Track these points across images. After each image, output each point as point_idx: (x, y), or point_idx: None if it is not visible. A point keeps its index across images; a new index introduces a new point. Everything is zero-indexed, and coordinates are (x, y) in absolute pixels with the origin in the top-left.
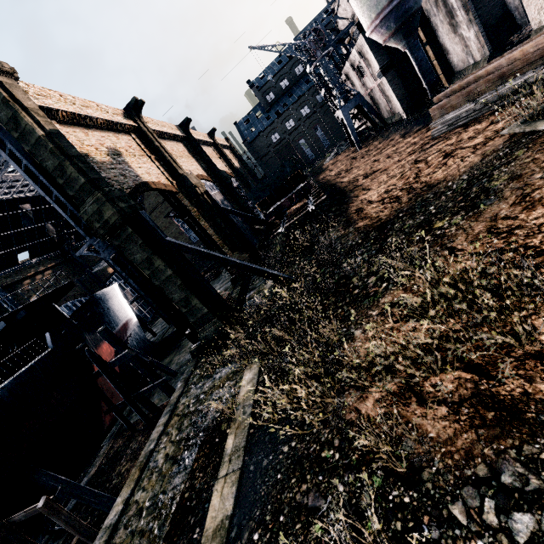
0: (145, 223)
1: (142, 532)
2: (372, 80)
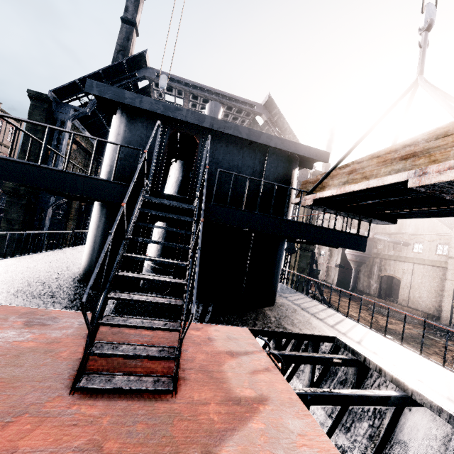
0: (313, 257)
1: None
2: (326, 261)
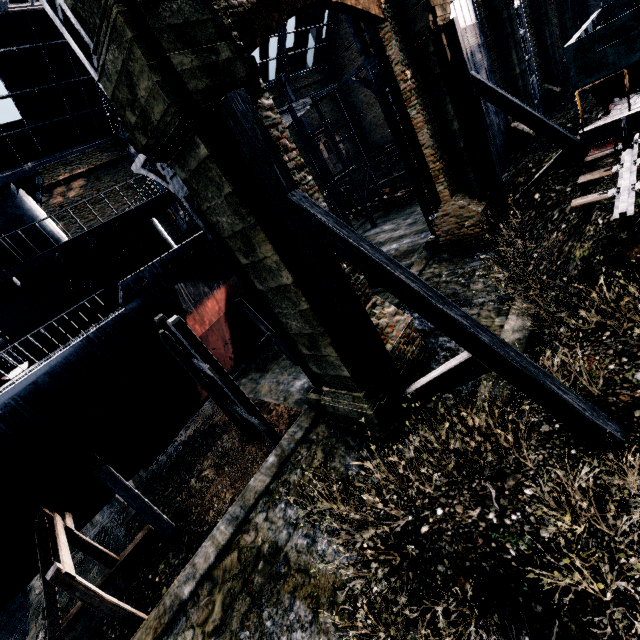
0: (241, 138)
1: None
2: None
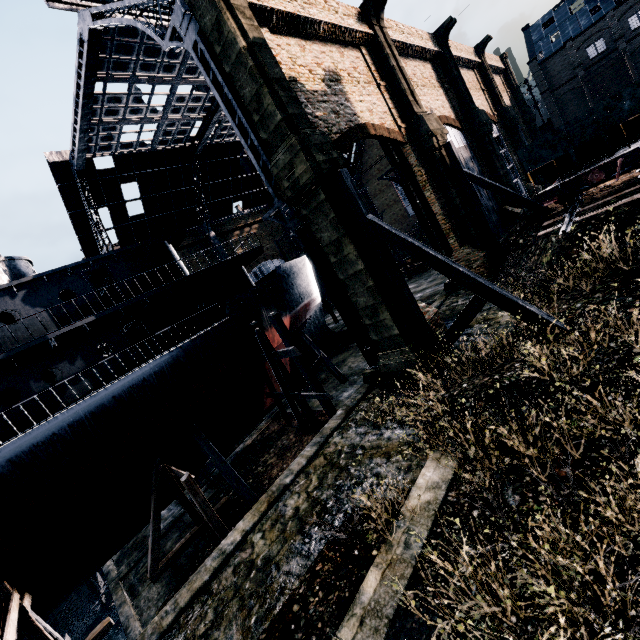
0: (344, 189)
1: (242, 601)
2: None
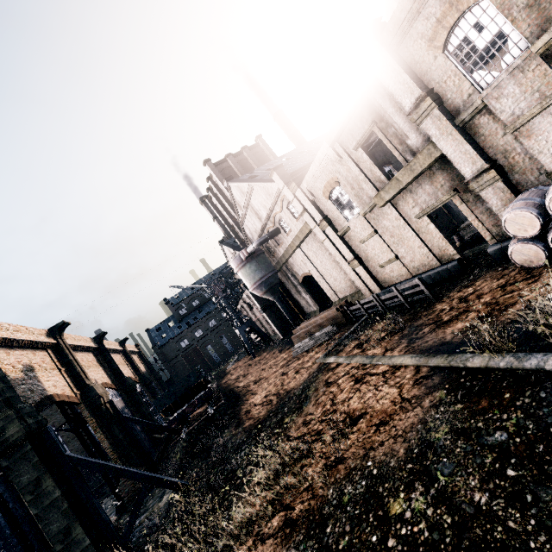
0: (48, 438)
1: None
2: (258, 312)
